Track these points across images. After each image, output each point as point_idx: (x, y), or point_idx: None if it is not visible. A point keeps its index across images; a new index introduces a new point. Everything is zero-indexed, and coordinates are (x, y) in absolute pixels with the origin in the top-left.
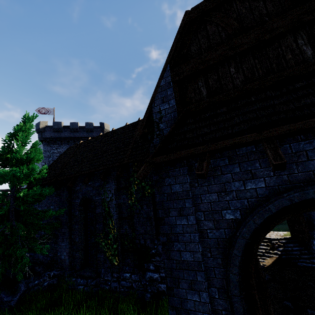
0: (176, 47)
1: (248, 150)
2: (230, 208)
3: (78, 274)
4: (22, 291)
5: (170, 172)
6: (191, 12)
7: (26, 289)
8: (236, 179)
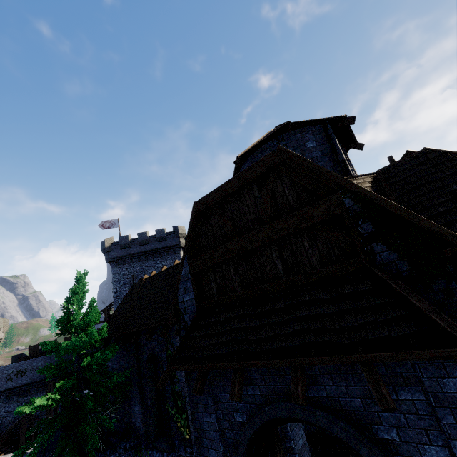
0: (190, 238)
1: None
2: (239, 411)
3: (153, 446)
4: None
5: None
6: (198, 204)
7: None
8: None
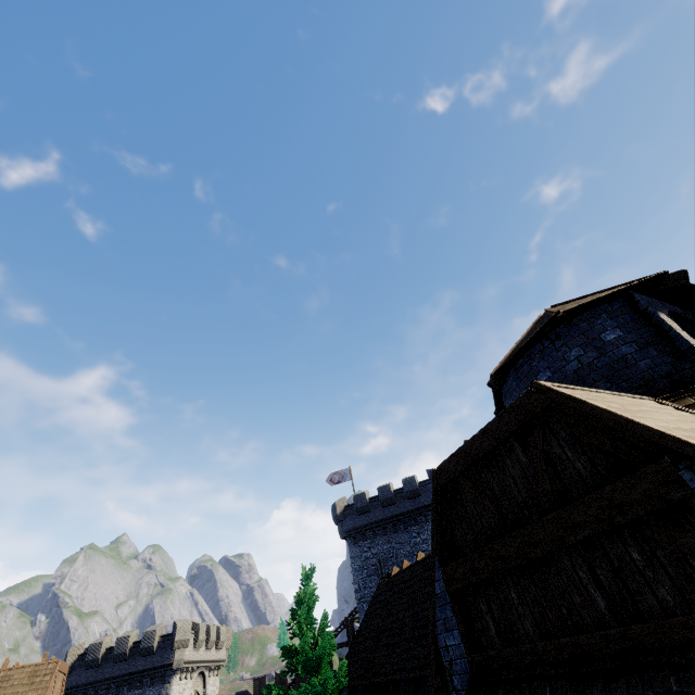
0: (437, 528)
1: None
2: None
3: None
4: None
5: None
6: (438, 473)
7: None
8: None
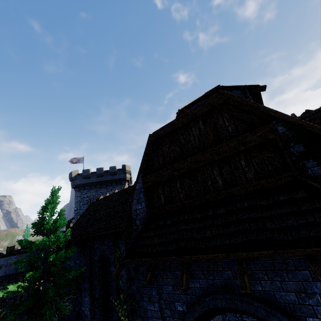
0: (145, 161)
1: None
2: (180, 301)
3: None
4: None
5: None
6: (152, 135)
7: None
8: None
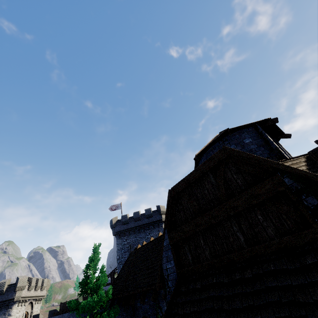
0: (168, 216)
1: None
2: None
3: None
4: None
5: None
6: (171, 190)
7: None
8: None
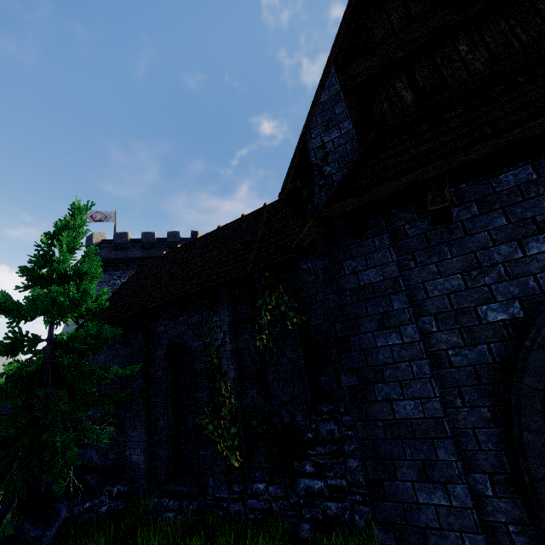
0: (345, 36)
1: (521, 180)
2: (496, 299)
3: (163, 491)
4: (62, 519)
5: (352, 248)
6: None
7: (70, 517)
8: (500, 241)
